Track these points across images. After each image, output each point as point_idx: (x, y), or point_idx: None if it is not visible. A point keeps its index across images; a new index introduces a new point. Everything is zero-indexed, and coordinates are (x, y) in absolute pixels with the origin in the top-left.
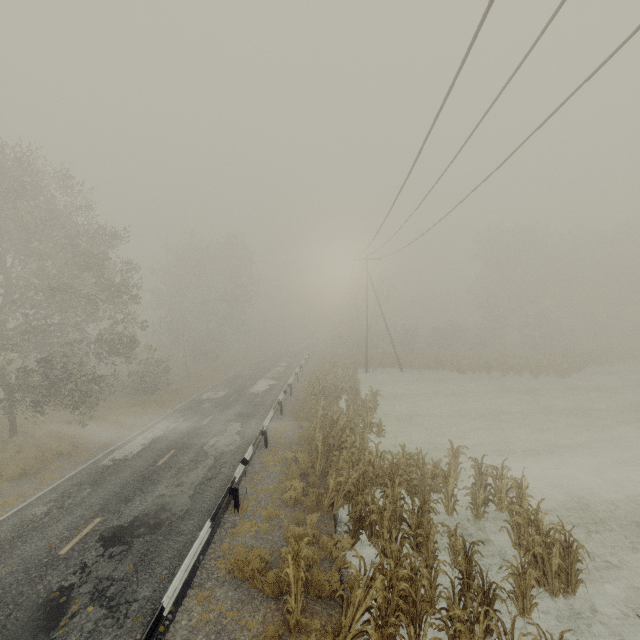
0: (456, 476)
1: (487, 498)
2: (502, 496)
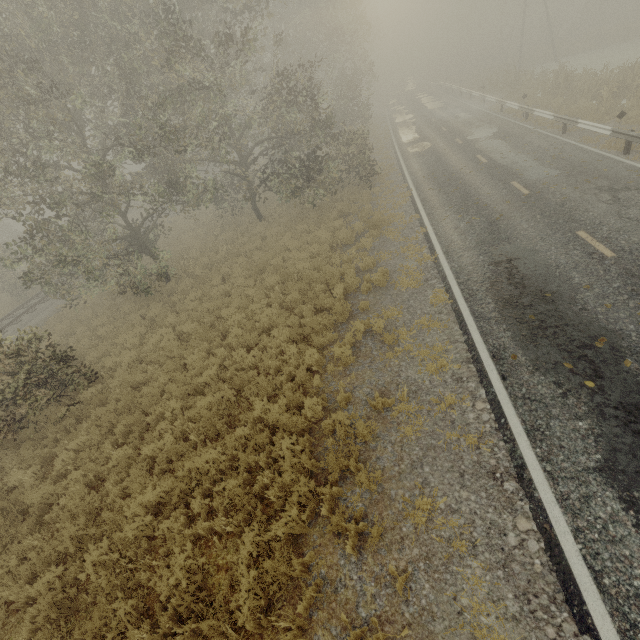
0: None
1: None
2: None
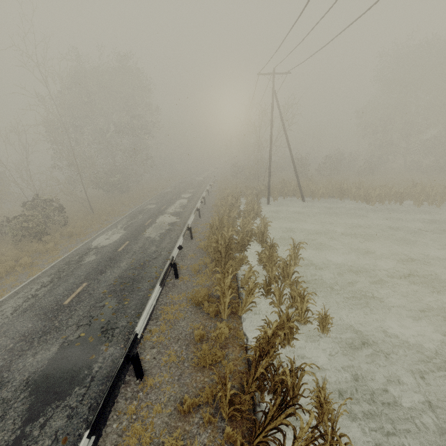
0: None
1: None
2: None
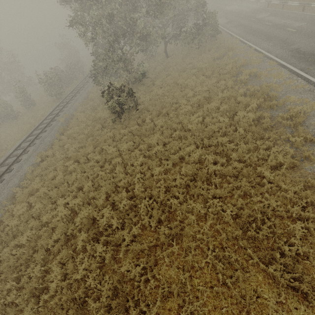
0: None
1: None
2: None
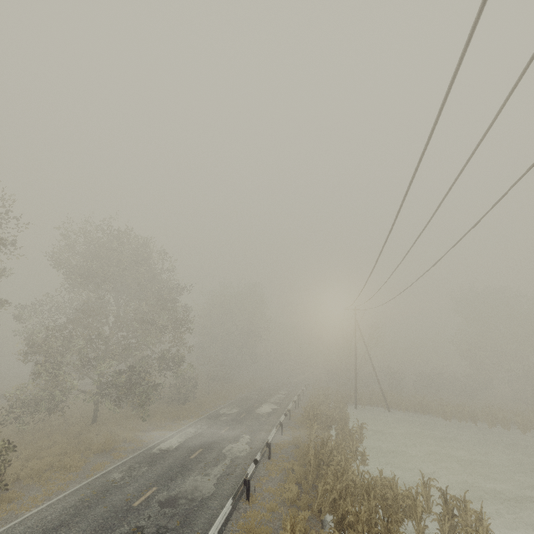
0: (429, 508)
1: (454, 529)
2: (459, 520)
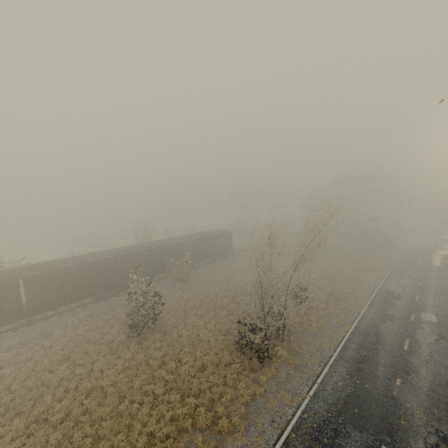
0: None
1: None
2: None
